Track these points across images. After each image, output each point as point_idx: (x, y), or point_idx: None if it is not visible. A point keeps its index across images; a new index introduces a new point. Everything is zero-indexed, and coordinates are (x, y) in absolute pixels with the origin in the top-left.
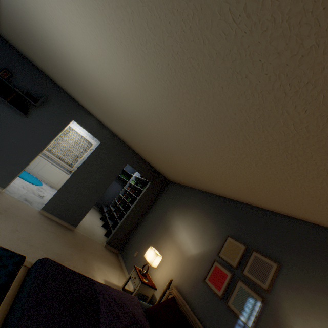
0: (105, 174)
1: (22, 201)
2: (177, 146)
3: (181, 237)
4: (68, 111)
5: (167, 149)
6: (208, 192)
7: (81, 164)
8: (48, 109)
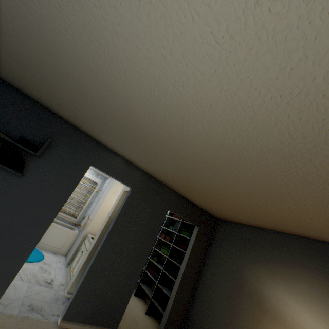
0: (144, 232)
1: (26, 317)
2: (322, 194)
3: (307, 325)
4: (84, 154)
5: (276, 194)
6: (313, 238)
7: (111, 228)
8: (54, 156)
